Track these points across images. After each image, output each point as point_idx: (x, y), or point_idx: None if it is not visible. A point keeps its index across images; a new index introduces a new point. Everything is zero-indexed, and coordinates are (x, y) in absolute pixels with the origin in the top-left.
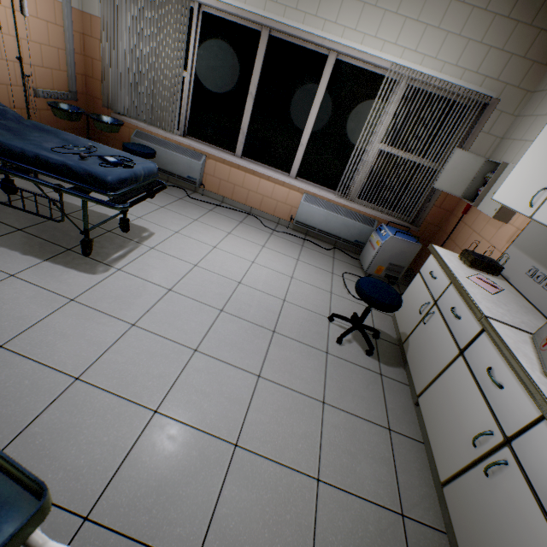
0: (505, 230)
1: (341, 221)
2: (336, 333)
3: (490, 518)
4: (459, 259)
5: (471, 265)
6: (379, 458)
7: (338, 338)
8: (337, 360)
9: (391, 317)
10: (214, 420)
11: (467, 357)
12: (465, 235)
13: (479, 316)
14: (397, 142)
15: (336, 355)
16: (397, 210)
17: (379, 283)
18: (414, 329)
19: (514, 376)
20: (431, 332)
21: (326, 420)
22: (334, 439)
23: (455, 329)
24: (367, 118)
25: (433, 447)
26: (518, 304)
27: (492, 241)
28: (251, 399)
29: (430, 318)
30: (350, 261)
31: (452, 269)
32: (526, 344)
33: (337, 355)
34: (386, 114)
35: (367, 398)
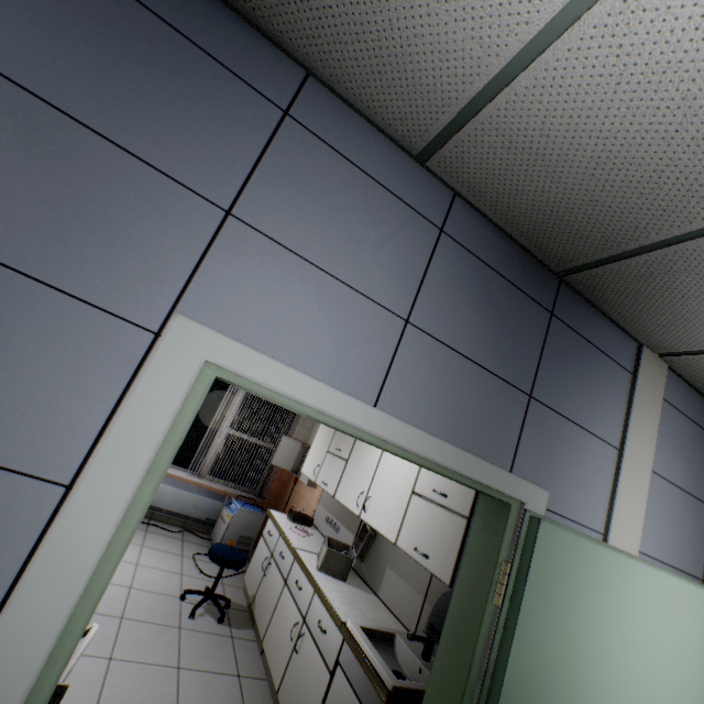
0: (316, 493)
1: (193, 499)
2: (189, 609)
3: (299, 678)
4: (288, 517)
5: (294, 520)
6: (230, 697)
7: (191, 612)
8: (191, 631)
9: (243, 588)
10: (68, 702)
11: (289, 582)
12: (297, 501)
13: (291, 548)
14: (242, 427)
15: (190, 628)
16: (246, 484)
17: (229, 546)
18: (259, 585)
19: (306, 577)
20: (270, 580)
21: (182, 680)
22: (191, 692)
23: (283, 567)
24: (218, 410)
25: (272, 670)
26: (319, 541)
27: (311, 502)
28: (106, 678)
29: (269, 568)
30: (202, 542)
31: (280, 524)
32: (314, 558)
33: (190, 628)
34: (233, 407)
35: (220, 656)
